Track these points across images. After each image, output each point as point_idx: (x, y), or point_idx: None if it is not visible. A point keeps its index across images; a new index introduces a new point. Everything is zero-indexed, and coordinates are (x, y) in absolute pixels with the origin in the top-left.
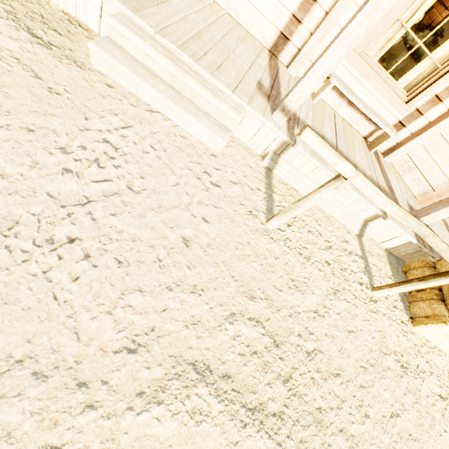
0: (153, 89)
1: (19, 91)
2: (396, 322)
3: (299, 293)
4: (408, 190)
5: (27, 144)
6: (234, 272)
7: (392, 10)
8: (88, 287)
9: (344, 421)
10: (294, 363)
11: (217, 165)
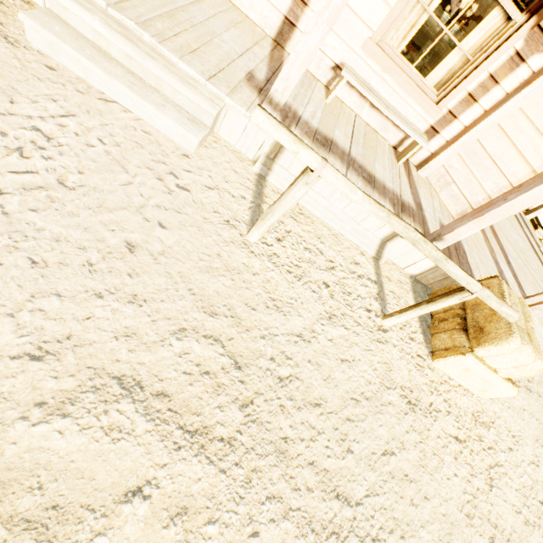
0: (103, 72)
1: None
2: (411, 355)
3: (279, 314)
4: (445, 209)
5: None
6: (193, 285)
7: None
8: None
9: (318, 455)
10: (259, 388)
11: (190, 166)
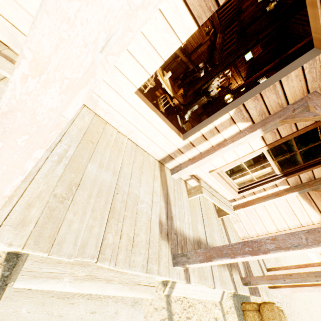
0: None
1: None
2: None
3: None
4: (237, 234)
5: None
6: None
7: (238, 159)
8: None
9: None
10: None
11: None
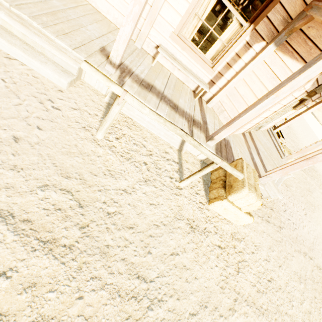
0: (6, 42)
1: None
2: (195, 202)
3: (112, 178)
4: (222, 125)
5: None
6: (56, 161)
7: (189, 7)
8: None
9: (128, 254)
10: (93, 218)
11: (62, 97)
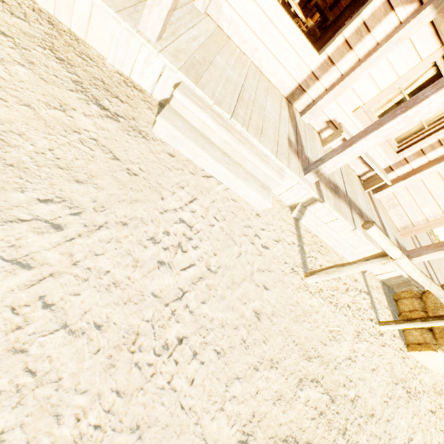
0: (213, 159)
1: (105, 179)
2: (397, 350)
3: (337, 343)
4: (392, 223)
5: (125, 240)
6: (294, 336)
7: (397, 81)
8: (202, 388)
9: None
10: (345, 414)
11: (262, 224)
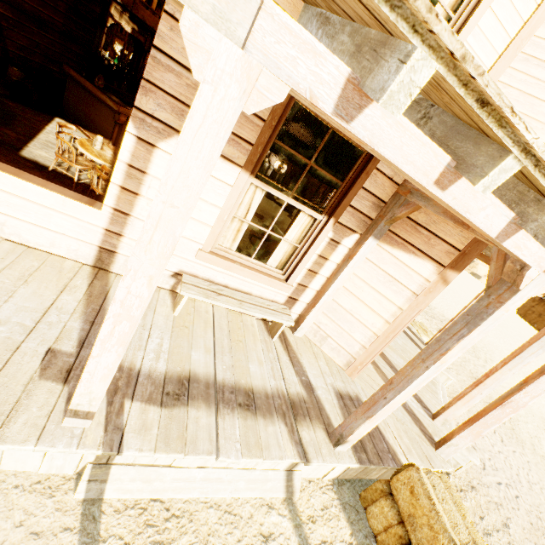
0: None
1: None
2: None
3: None
4: (332, 363)
5: None
6: None
7: (221, 213)
8: None
9: None
10: None
11: None
